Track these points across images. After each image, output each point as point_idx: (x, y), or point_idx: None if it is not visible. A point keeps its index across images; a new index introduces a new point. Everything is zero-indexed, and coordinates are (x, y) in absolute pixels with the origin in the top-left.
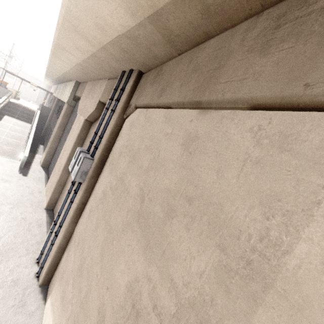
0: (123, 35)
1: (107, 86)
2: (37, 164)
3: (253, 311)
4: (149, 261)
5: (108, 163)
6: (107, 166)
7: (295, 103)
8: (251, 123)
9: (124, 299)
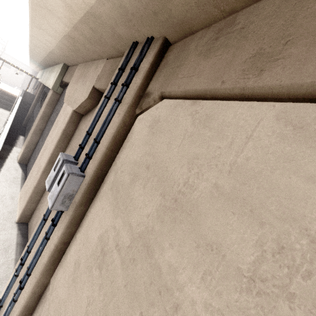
0: None
1: (105, 68)
2: (14, 159)
3: None
4: None
5: (107, 184)
6: (106, 189)
7: None
8: None
9: None
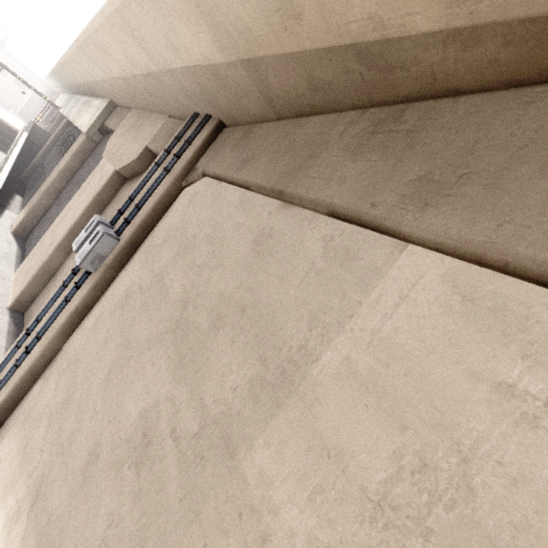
0: (205, 67)
1: (165, 128)
2: (6, 228)
3: (274, 416)
4: (177, 381)
5: (142, 249)
6: (139, 254)
7: (361, 219)
8: (326, 232)
9: (134, 430)
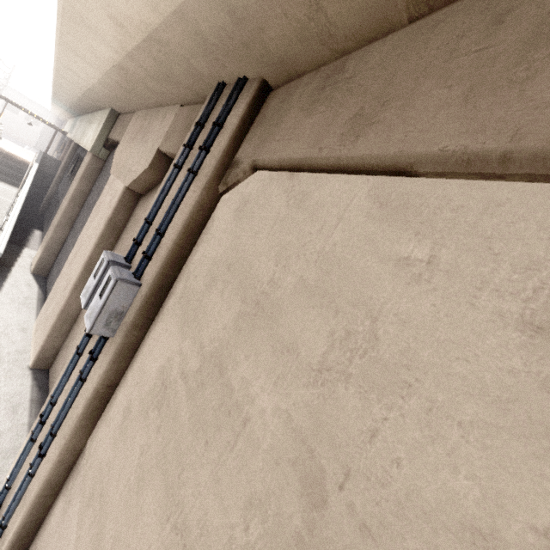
0: None
1: (178, 120)
2: (24, 268)
3: None
4: None
5: (174, 296)
6: (172, 303)
7: None
8: None
9: None
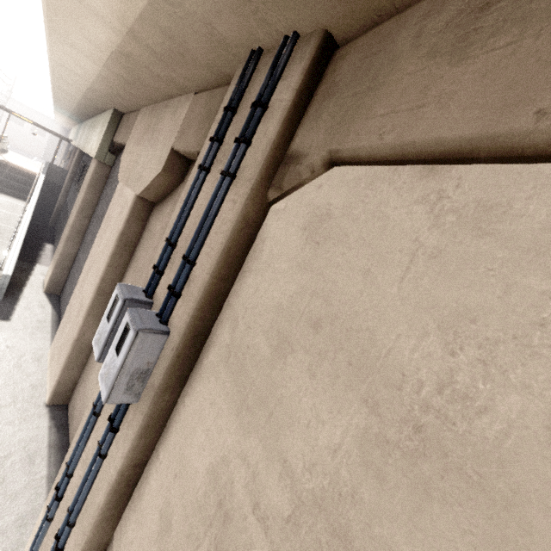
0: None
1: (194, 111)
2: (37, 288)
3: None
4: None
5: (217, 348)
6: (214, 359)
7: None
8: None
9: None
